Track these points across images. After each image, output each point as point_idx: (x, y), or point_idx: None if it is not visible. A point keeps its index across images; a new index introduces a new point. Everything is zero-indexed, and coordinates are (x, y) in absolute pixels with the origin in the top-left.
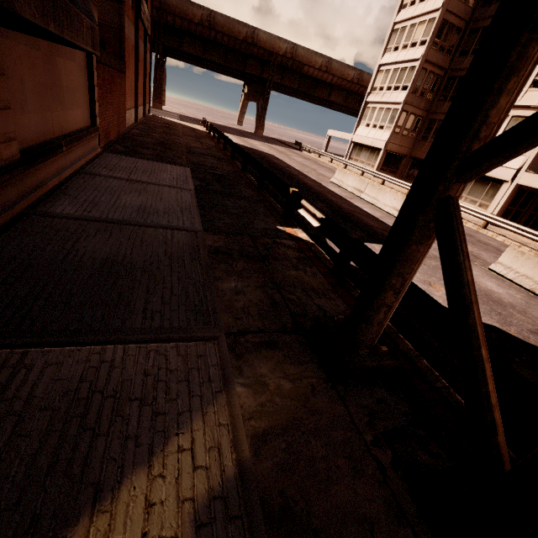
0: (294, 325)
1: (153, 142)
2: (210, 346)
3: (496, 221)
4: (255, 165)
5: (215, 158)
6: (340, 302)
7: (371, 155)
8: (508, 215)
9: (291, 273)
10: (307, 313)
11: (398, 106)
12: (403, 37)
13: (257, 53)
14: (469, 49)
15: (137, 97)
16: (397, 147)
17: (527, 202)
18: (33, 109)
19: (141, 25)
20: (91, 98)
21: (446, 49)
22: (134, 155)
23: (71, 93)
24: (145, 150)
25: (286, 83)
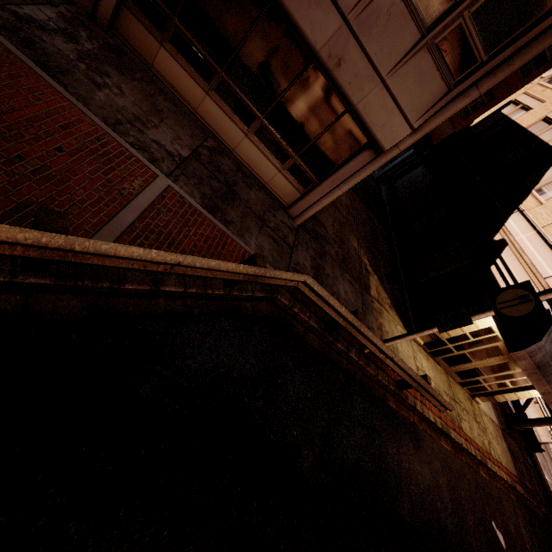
0: None
1: None
2: None
3: None
4: None
5: None
6: None
7: None
8: None
9: None
10: None
11: None
12: None
13: None
14: None
15: None
16: None
17: None
18: None
19: None
20: None
21: None
22: None
23: None
24: None
25: None
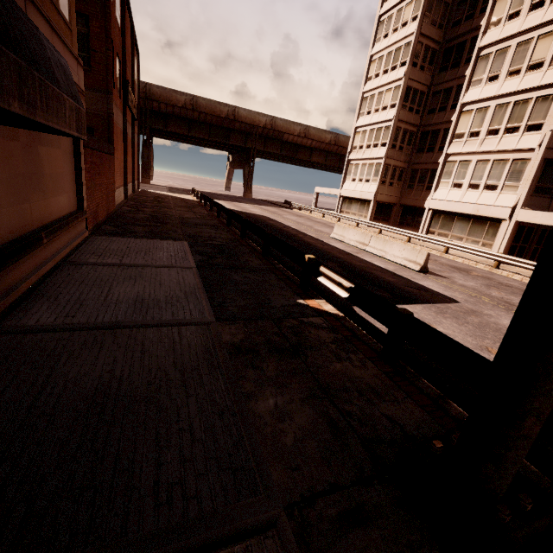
0: (373, 463)
1: (145, 217)
2: (269, 547)
3: (508, 260)
4: (255, 230)
5: (211, 227)
6: (410, 403)
7: (361, 207)
8: (514, 251)
9: (336, 367)
10: (380, 435)
11: (380, 160)
12: (374, 103)
13: (239, 127)
14: (435, 107)
15: (126, 176)
16: (386, 197)
17: (528, 237)
18: (6, 203)
19: (129, 112)
20: (77, 183)
21: (415, 109)
22: (126, 235)
23: (55, 180)
24: (136, 227)
25: (268, 150)
